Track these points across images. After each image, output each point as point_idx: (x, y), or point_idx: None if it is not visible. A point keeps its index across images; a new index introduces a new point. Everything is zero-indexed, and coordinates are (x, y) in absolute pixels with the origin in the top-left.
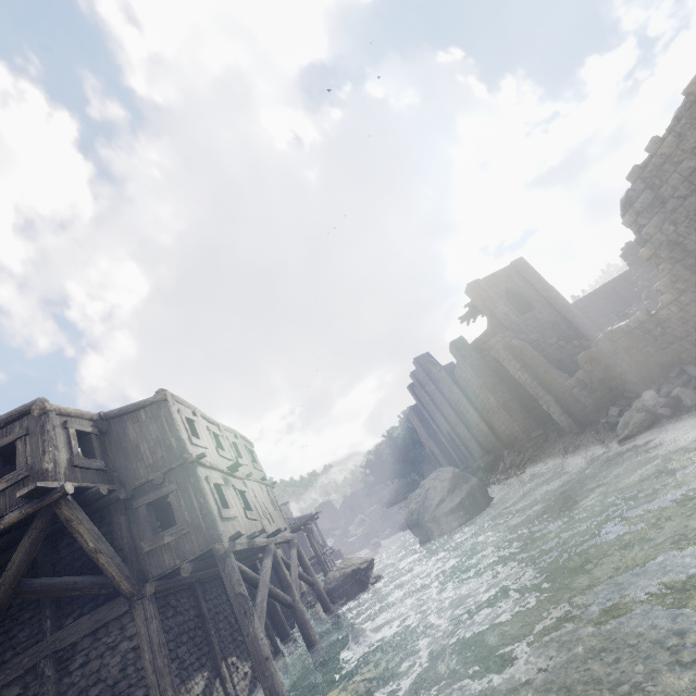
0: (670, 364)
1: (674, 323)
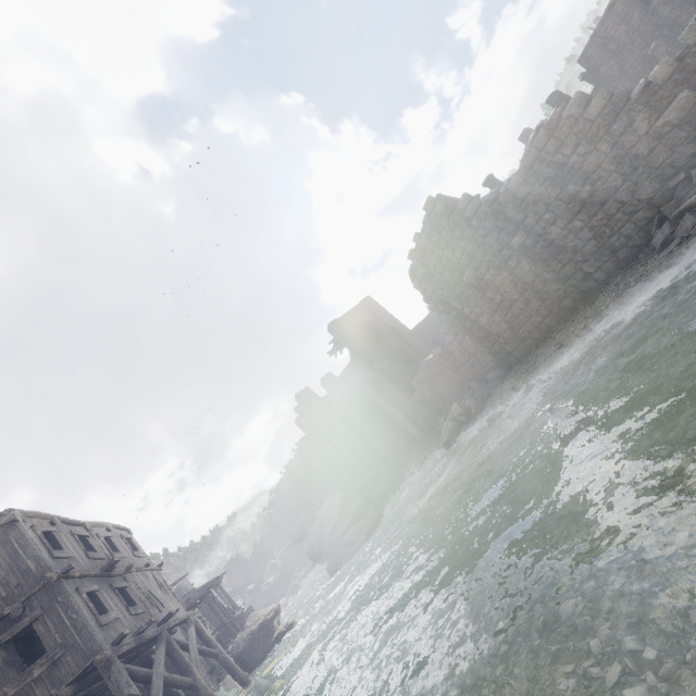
0: (464, 382)
1: (458, 354)
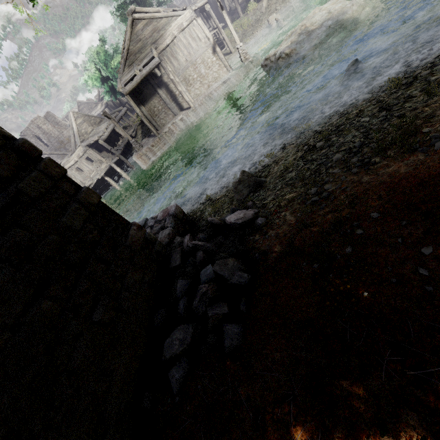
0: None
1: None
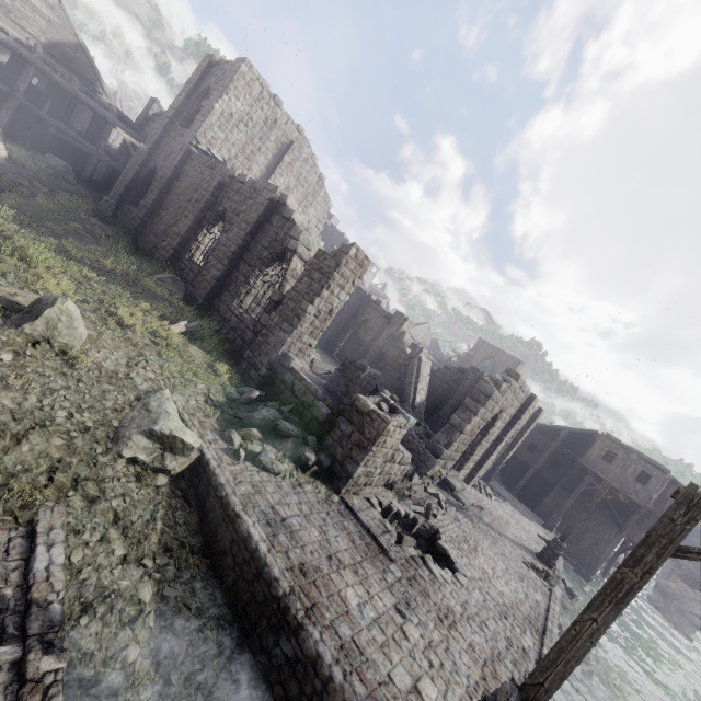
0: None
1: None
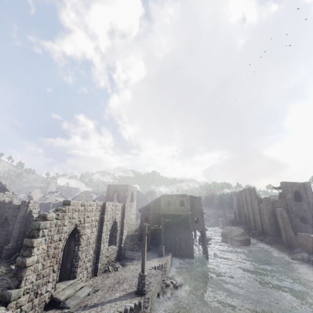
0: None
1: None
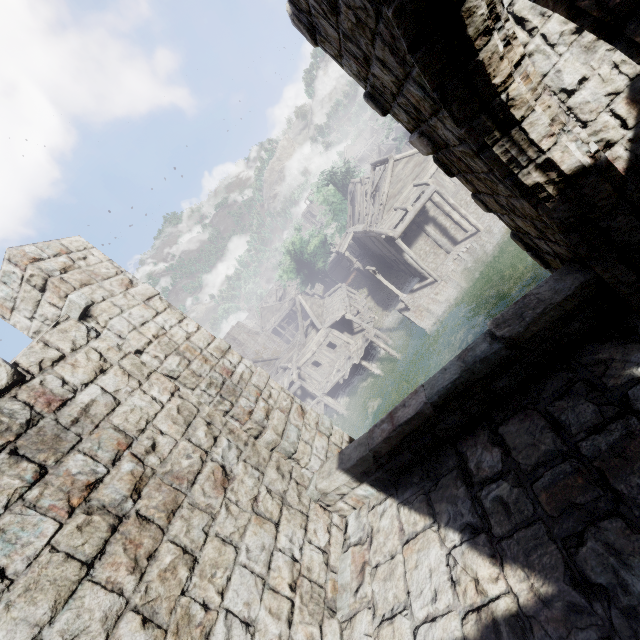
0: None
1: None
